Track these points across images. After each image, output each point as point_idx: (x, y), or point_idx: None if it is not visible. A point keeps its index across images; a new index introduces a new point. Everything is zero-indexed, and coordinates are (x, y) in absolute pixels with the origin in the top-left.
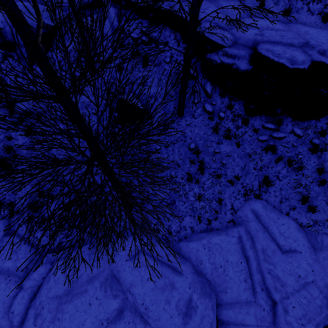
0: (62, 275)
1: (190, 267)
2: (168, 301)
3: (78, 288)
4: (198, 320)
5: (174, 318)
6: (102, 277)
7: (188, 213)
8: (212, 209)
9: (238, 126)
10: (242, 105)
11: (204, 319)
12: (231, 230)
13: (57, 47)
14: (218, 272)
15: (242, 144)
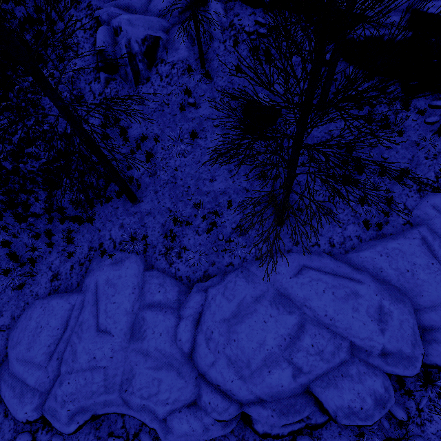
0: (223, 299)
1: (369, 276)
2: (356, 309)
3: (245, 310)
4: (396, 325)
5: (368, 325)
6: (269, 296)
7: (351, 221)
8: (380, 212)
9: (397, 111)
10: (398, 85)
11: (403, 324)
12: (409, 232)
13: (161, 61)
14: (405, 277)
15: (405, 131)
